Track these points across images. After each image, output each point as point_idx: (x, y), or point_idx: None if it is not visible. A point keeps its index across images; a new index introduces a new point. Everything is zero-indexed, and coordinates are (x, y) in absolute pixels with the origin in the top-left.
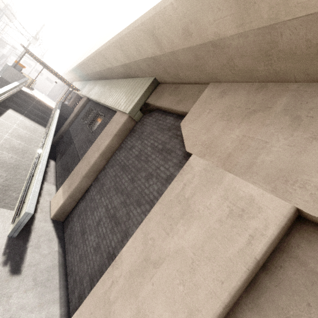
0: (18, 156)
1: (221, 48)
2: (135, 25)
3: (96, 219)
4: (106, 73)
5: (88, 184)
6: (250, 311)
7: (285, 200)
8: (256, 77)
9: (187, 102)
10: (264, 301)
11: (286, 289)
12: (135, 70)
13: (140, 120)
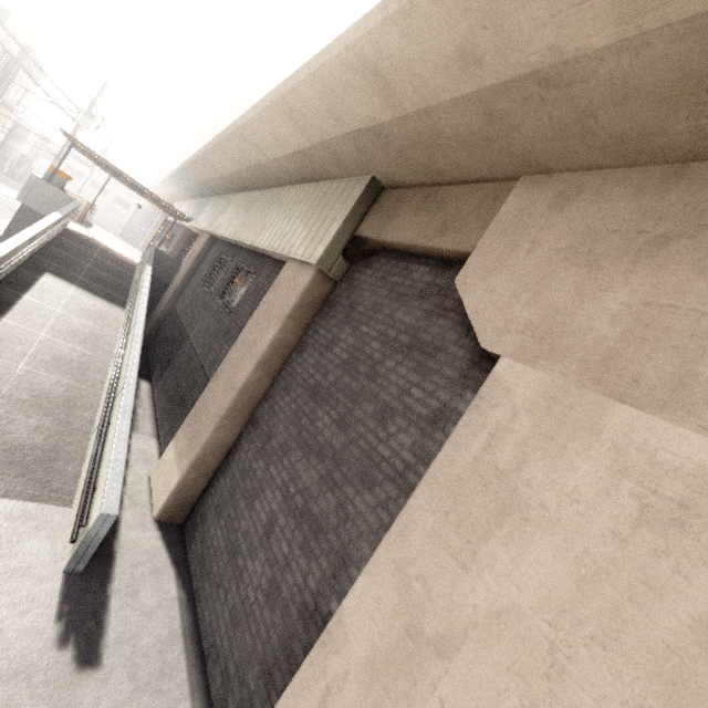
0: (71, 379)
1: (564, 87)
2: (331, 55)
3: (262, 519)
4: (252, 176)
5: (234, 434)
6: None
7: None
8: (659, 151)
9: (465, 228)
10: None
11: None
12: (324, 164)
13: (343, 278)
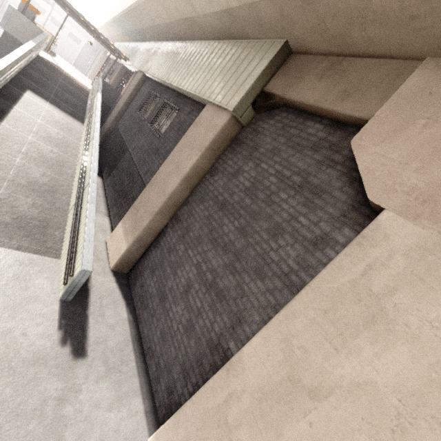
0: (52, 172)
1: None
2: None
3: (182, 282)
4: (180, 27)
5: (162, 224)
6: None
7: None
8: None
9: (365, 98)
10: None
11: None
12: (246, 24)
13: (249, 123)
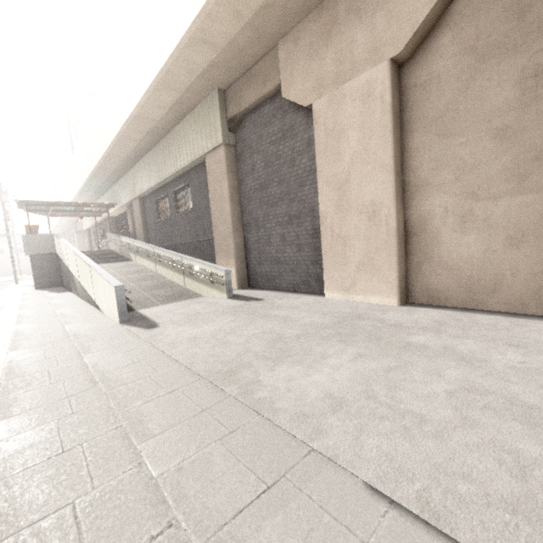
0: (153, 281)
1: (272, 5)
2: (182, 46)
3: (278, 240)
4: (146, 142)
5: (241, 238)
6: (409, 137)
7: (382, 62)
8: (311, 6)
9: (272, 77)
10: (412, 124)
11: (416, 106)
12: (190, 100)
13: (236, 142)
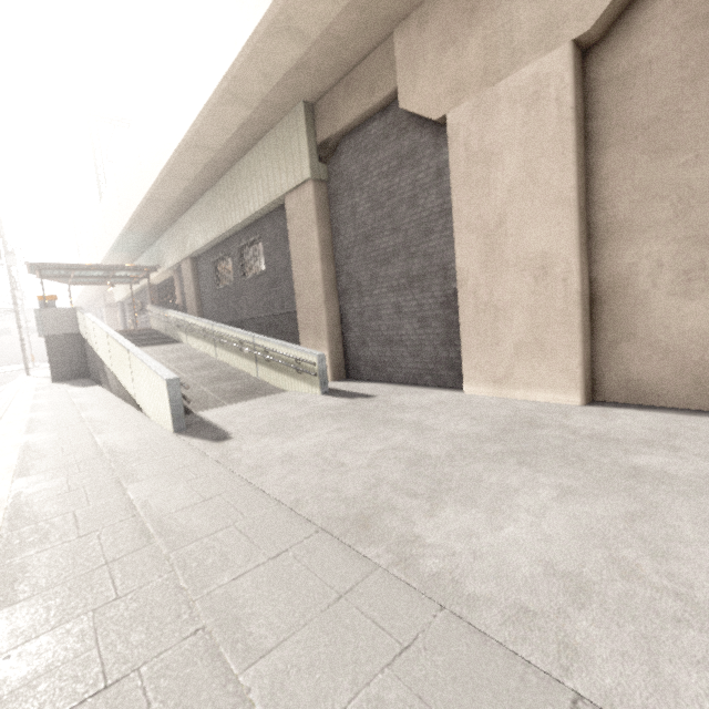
0: (213, 370)
1: None
2: (258, 37)
3: (391, 312)
4: (201, 180)
5: (336, 309)
6: (599, 156)
7: (560, 46)
8: None
9: (384, 80)
10: (603, 138)
11: (611, 110)
12: (264, 119)
13: (328, 176)
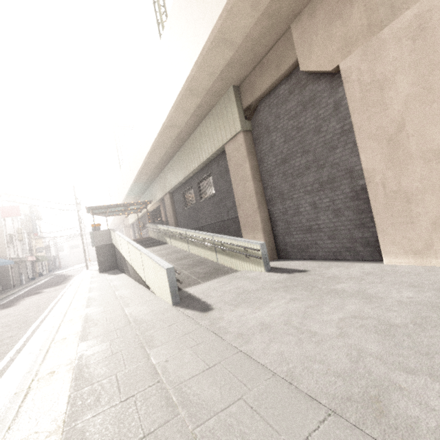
0: (188, 259)
1: None
2: (205, 51)
3: (308, 209)
4: (173, 147)
5: (266, 212)
6: None
7: None
8: None
9: (286, 57)
10: None
11: None
12: (209, 102)
13: (252, 127)
